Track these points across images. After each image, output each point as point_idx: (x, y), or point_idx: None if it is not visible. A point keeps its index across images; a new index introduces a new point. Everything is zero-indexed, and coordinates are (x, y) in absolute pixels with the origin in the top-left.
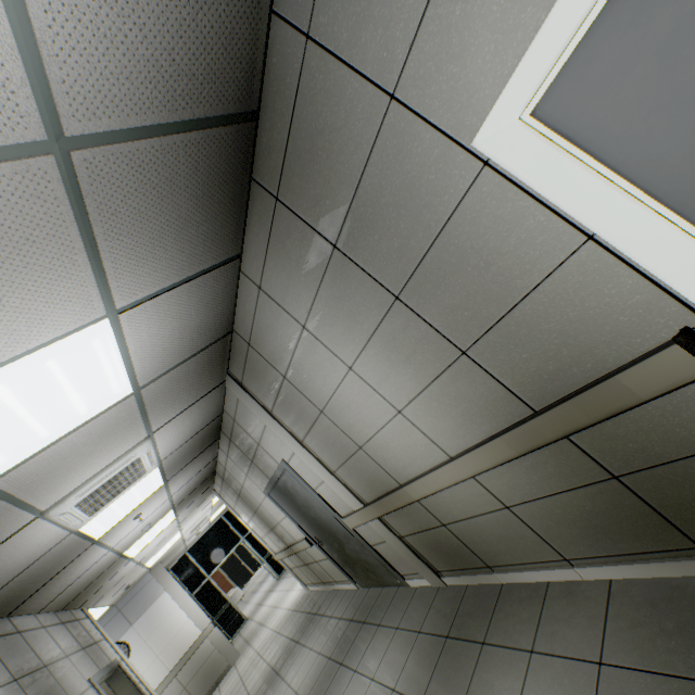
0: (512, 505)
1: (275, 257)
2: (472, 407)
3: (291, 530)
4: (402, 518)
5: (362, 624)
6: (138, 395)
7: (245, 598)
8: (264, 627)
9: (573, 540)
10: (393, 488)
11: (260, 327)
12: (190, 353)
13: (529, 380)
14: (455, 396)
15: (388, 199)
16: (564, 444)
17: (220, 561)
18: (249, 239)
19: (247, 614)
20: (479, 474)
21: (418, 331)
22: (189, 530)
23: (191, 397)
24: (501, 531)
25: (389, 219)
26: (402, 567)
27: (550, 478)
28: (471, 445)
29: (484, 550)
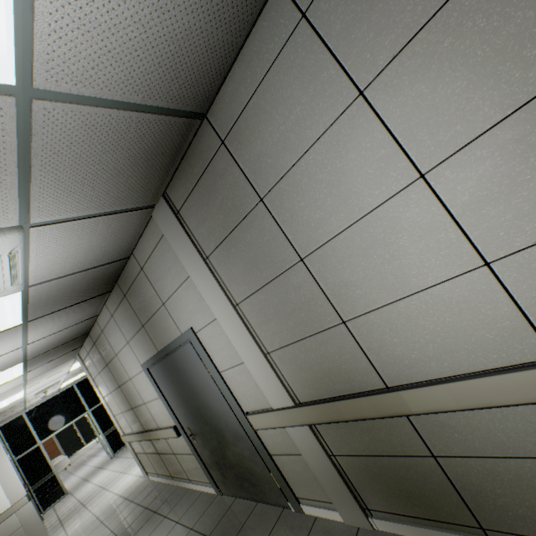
0: None
1: None
2: None
3: (158, 414)
4: (352, 432)
5: None
6: (23, 112)
7: (71, 469)
8: (85, 509)
9: None
10: (368, 389)
11: (260, 105)
12: (142, 97)
13: None
14: None
15: None
16: None
17: (58, 429)
18: None
19: (68, 486)
20: None
21: None
22: (35, 391)
23: (107, 200)
24: None
25: None
26: (304, 489)
27: None
28: None
29: (496, 506)
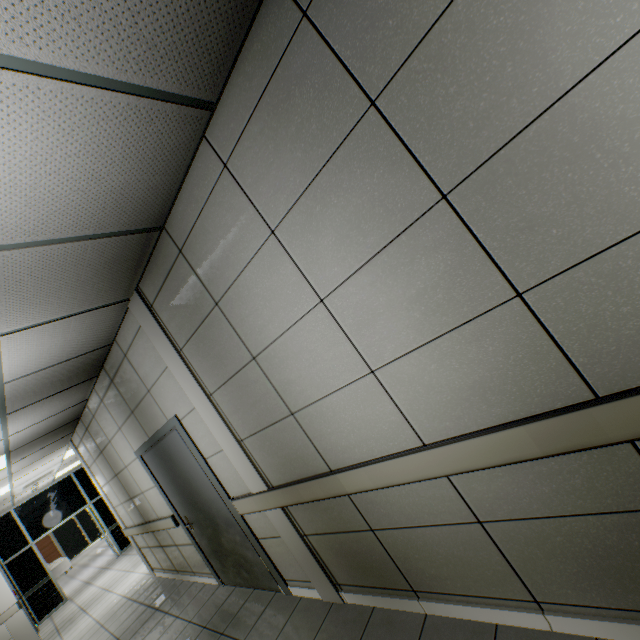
0: (488, 520)
1: (266, 117)
2: (493, 378)
3: (156, 503)
4: (315, 512)
5: (219, 636)
6: None
7: (72, 572)
8: (86, 614)
9: (562, 579)
10: (319, 472)
11: (205, 227)
12: (94, 229)
13: (612, 348)
14: (472, 359)
15: (504, 19)
16: (620, 450)
17: (54, 526)
18: (234, 84)
19: (68, 592)
20: (464, 472)
21: (456, 254)
22: (23, 484)
23: (76, 303)
24: (454, 550)
25: (489, 58)
26: (289, 570)
27: (569, 493)
28: (465, 432)
29: (418, 569)
